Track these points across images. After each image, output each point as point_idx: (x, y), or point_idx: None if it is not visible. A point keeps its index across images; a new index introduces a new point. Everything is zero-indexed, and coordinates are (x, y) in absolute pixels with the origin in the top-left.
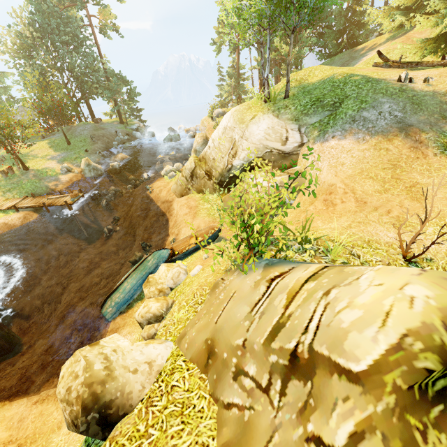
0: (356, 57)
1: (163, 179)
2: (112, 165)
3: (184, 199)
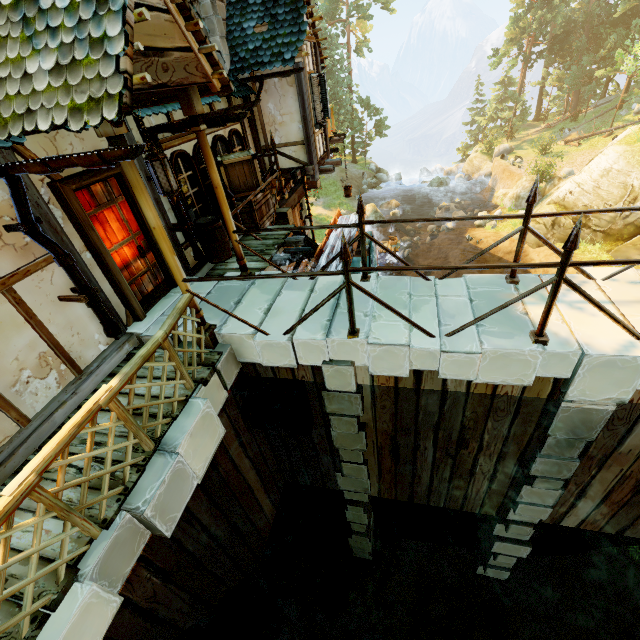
0: None
1: (479, 229)
2: (394, 213)
3: (544, 249)
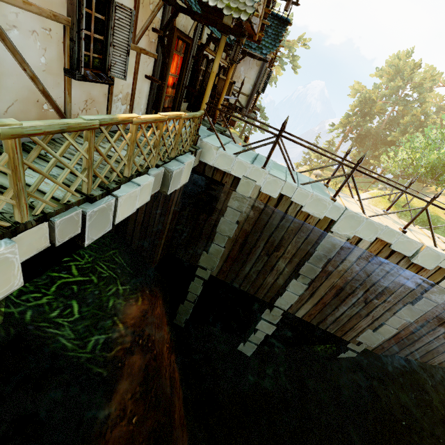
0: (422, 192)
1: None
2: None
3: None
